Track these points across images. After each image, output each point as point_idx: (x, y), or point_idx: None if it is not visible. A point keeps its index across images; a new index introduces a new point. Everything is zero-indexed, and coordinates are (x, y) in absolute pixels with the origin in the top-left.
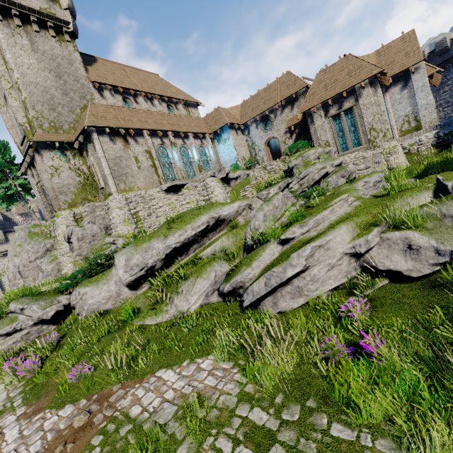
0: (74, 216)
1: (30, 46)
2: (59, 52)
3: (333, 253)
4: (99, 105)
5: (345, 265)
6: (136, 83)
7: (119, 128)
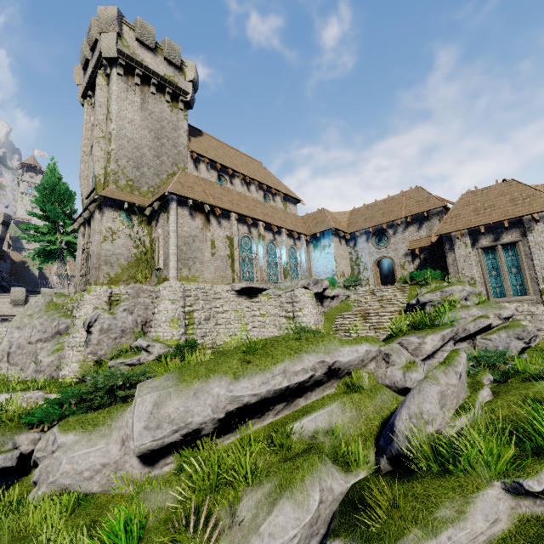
0: (110, 297)
1: (140, 104)
2: (168, 117)
3: None
4: (190, 175)
5: None
6: (237, 165)
7: (205, 203)
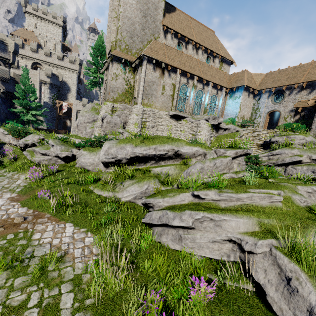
0: (112, 108)
1: None
2: None
3: (222, 231)
4: (158, 43)
5: (227, 247)
6: (193, 34)
7: (162, 62)
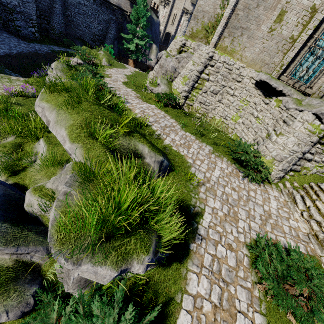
0: (181, 46)
1: None
2: None
3: None
4: None
5: None
6: None
7: None
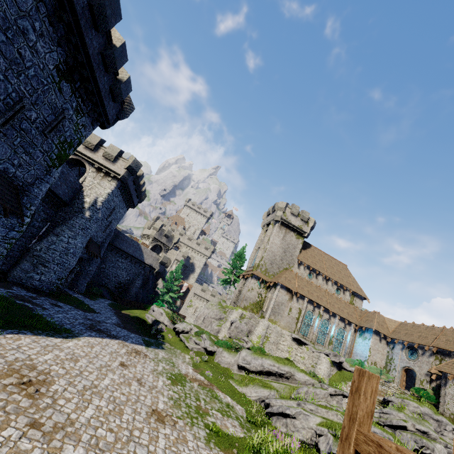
0: (242, 314)
1: (282, 237)
2: (293, 242)
3: (308, 423)
4: (292, 273)
5: (310, 435)
6: (324, 267)
7: (293, 290)
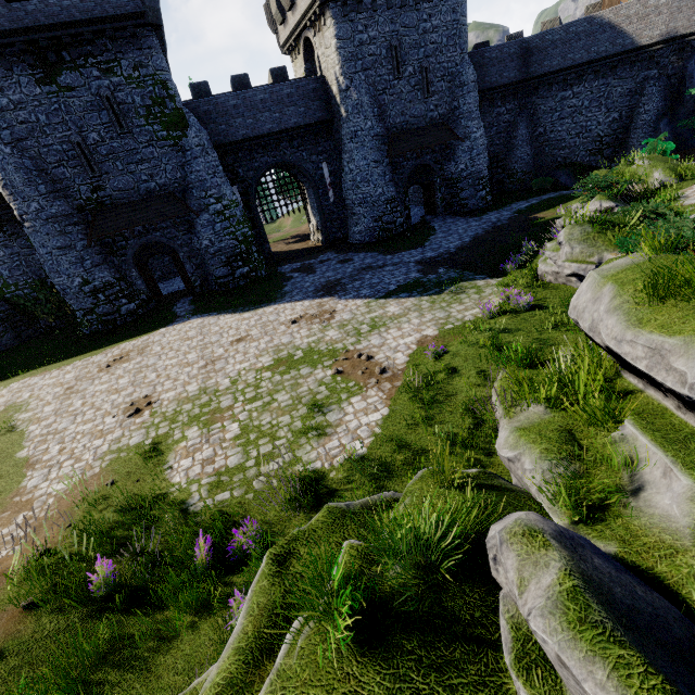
0: None
1: None
2: None
3: None
4: None
5: None
6: None
7: None
